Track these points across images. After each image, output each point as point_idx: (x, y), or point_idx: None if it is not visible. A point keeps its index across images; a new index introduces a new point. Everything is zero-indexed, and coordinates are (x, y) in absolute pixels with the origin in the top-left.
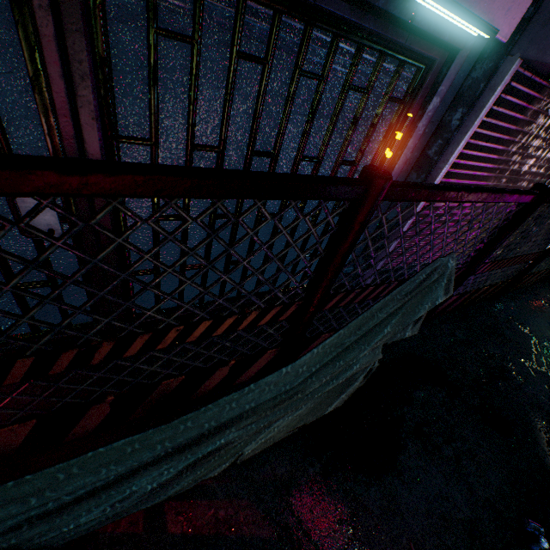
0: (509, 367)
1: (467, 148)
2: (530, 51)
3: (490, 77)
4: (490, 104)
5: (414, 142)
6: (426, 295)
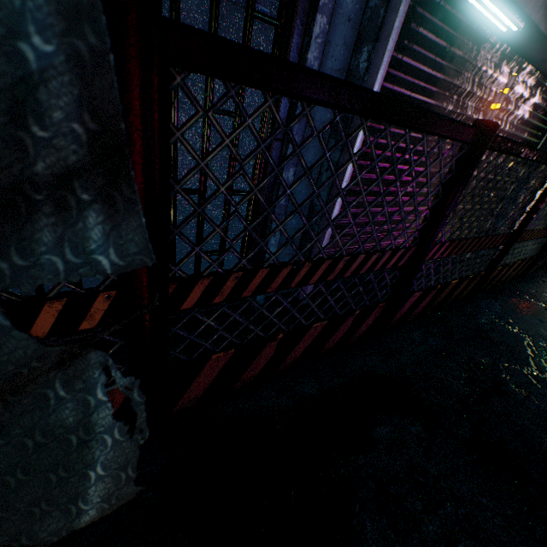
0: (503, 377)
1: None
2: None
3: None
4: (396, 30)
5: None
6: None
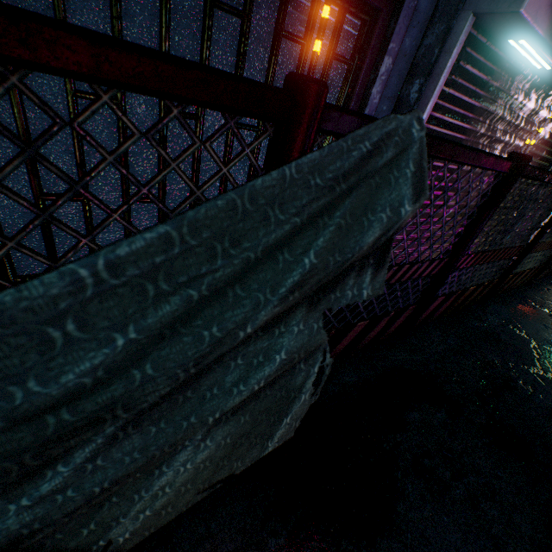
0: (513, 375)
1: (430, 125)
2: (482, 3)
3: (444, 40)
4: (448, 69)
5: (371, 113)
6: (380, 191)
